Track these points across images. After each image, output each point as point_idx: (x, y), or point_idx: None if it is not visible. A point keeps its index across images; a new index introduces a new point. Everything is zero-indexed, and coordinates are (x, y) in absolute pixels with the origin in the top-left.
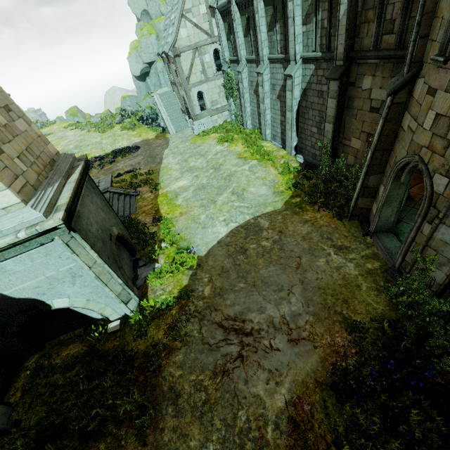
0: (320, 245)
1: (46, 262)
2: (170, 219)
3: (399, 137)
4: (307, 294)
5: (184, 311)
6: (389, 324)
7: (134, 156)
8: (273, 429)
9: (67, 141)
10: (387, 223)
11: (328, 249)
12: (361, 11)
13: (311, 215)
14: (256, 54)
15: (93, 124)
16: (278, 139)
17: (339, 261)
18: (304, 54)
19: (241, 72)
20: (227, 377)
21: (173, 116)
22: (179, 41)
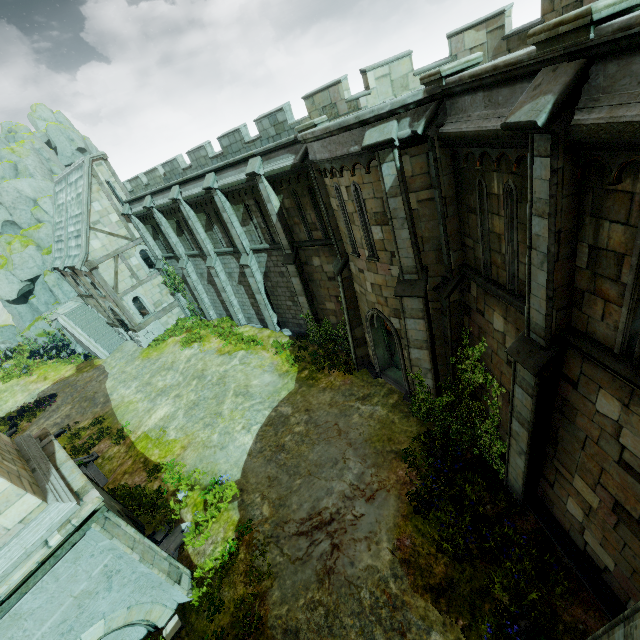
0: (348, 404)
1: (75, 572)
2: (172, 461)
3: (358, 298)
4: (359, 452)
5: (254, 546)
6: (424, 436)
7: (53, 410)
8: (395, 581)
9: None
10: (385, 360)
11: (355, 405)
12: (288, 218)
13: (326, 381)
14: (199, 249)
15: None
16: (255, 320)
17: (368, 409)
18: (252, 247)
19: (185, 267)
20: (334, 575)
21: (97, 335)
22: (93, 253)
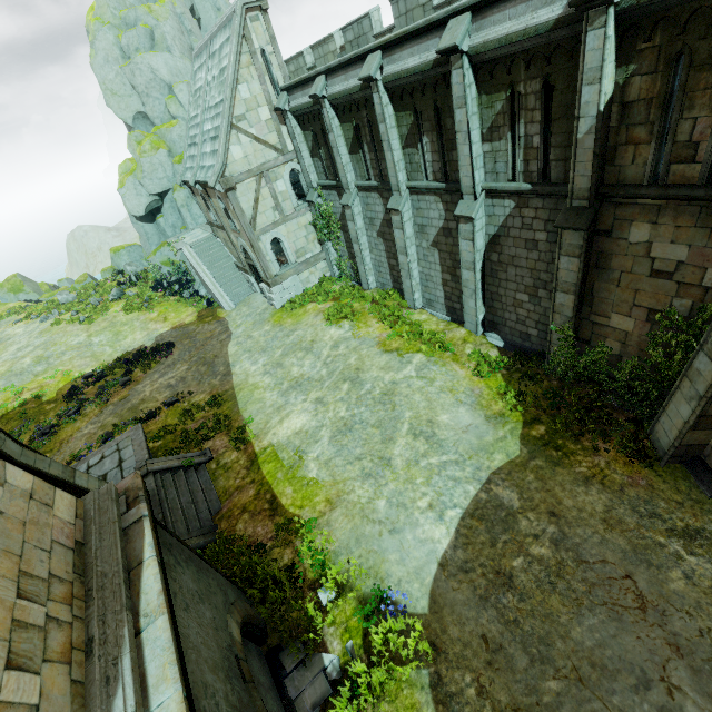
0: (649, 536)
1: None
2: (312, 522)
3: None
4: (709, 684)
5: None
6: None
7: (169, 365)
8: None
9: (16, 350)
10: None
11: (669, 544)
12: (617, 127)
13: (588, 463)
14: (379, 179)
15: (62, 305)
16: (440, 306)
17: (707, 570)
18: (490, 185)
19: (351, 205)
20: None
21: (224, 278)
22: (231, 166)
